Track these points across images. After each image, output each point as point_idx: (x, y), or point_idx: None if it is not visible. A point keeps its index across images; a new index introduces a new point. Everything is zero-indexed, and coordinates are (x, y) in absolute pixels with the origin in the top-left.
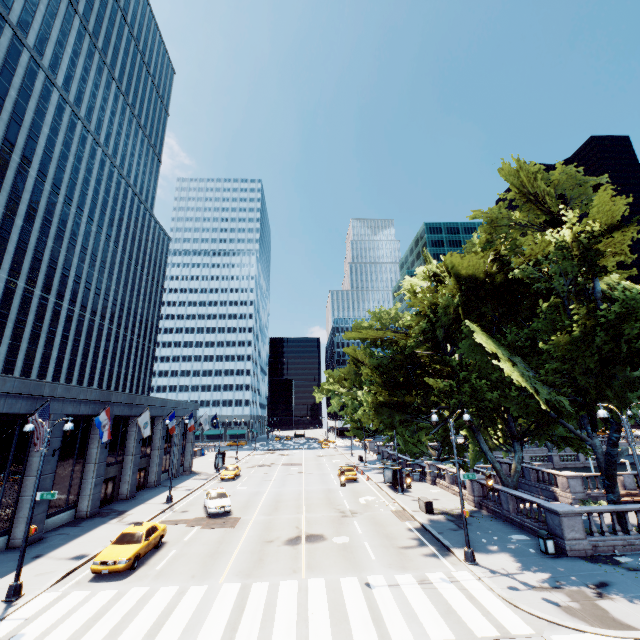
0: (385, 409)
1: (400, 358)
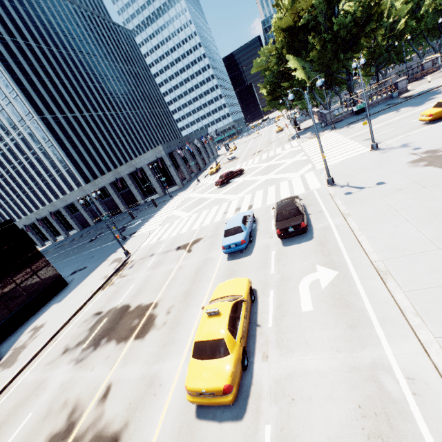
0: (272, 102)
1: (275, 74)
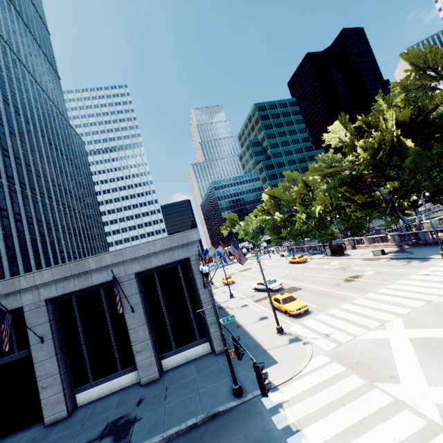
0: (360, 207)
1: (350, 180)
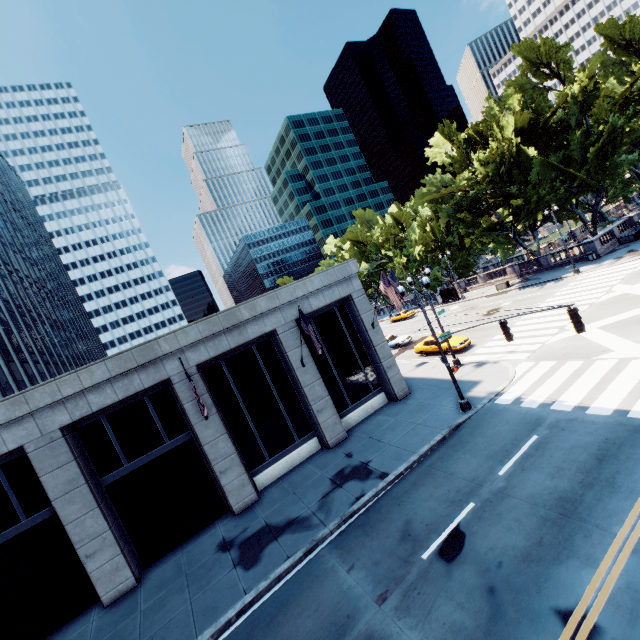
0: (485, 233)
1: (467, 203)
